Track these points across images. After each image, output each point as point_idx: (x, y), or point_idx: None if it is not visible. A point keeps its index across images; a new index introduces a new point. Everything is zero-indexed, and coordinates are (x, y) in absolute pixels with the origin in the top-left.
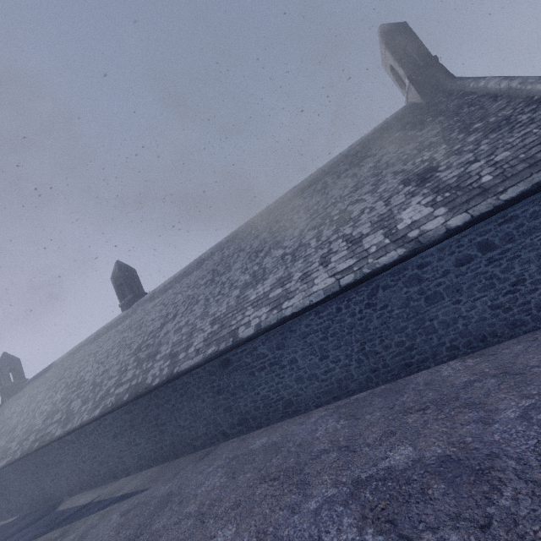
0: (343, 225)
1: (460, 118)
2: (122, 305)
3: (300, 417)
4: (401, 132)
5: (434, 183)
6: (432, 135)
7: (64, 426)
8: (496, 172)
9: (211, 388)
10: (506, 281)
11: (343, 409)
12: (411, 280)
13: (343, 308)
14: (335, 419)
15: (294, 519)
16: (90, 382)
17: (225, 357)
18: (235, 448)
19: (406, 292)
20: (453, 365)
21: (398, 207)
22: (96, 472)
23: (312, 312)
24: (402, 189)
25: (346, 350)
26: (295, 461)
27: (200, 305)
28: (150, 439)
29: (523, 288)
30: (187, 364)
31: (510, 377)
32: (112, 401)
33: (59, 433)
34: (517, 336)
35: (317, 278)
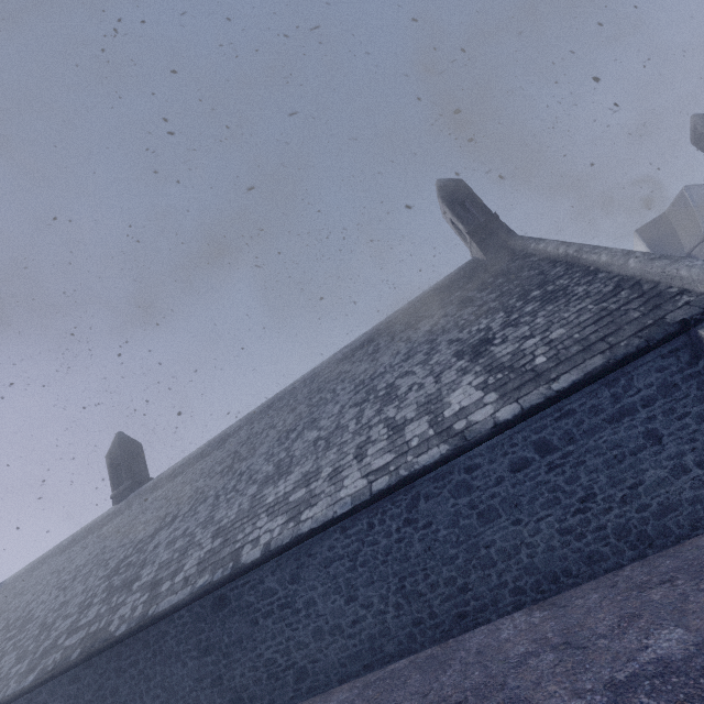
0: (388, 404)
1: (519, 283)
2: (114, 496)
3: (316, 699)
4: (462, 291)
5: (488, 359)
6: (491, 299)
7: None
8: (550, 352)
9: (197, 643)
10: (573, 496)
11: (370, 690)
12: (458, 487)
13: (376, 524)
14: None
15: None
16: (38, 622)
17: (220, 593)
18: None
19: (453, 505)
20: (517, 620)
21: (448, 387)
22: None
23: (337, 528)
24: (455, 363)
25: (380, 588)
26: None
27: (207, 505)
28: None
29: (595, 506)
30: (167, 602)
31: (570, 652)
32: (55, 661)
33: None
34: (597, 577)
35: (348, 478)
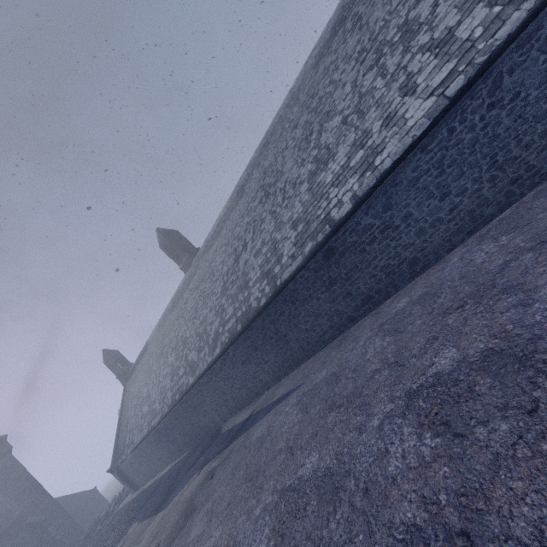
0: (413, 38)
1: None
2: (182, 267)
3: (433, 268)
4: None
5: None
6: None
7: (193, 374)
8: None
9: (322, 283)
10: None
11: (492, 233)
12: None
13: (457, 126)
14: (489, 243)
15: (536, 307)
16: (193, 336)
17: (326, 248)
18: (373, 321)
19: (544, 61)
20: None
21: None
22: (239, 396)
23: (416, 151)
24: None
25: (471, 174)
26: (473, 286)
27: (268, 221)
28: (277, 353)
29: None
30: (288, 272)
31: None
32: (227, 337)
33: (192, 380)
34: None
35: (407, 111)
